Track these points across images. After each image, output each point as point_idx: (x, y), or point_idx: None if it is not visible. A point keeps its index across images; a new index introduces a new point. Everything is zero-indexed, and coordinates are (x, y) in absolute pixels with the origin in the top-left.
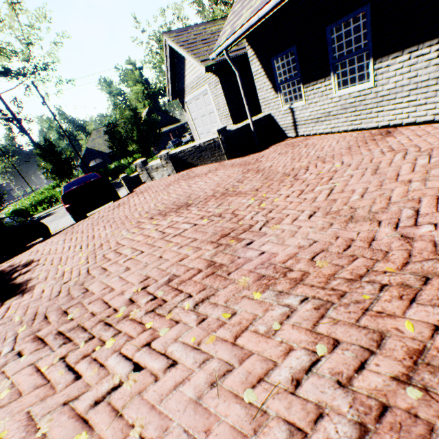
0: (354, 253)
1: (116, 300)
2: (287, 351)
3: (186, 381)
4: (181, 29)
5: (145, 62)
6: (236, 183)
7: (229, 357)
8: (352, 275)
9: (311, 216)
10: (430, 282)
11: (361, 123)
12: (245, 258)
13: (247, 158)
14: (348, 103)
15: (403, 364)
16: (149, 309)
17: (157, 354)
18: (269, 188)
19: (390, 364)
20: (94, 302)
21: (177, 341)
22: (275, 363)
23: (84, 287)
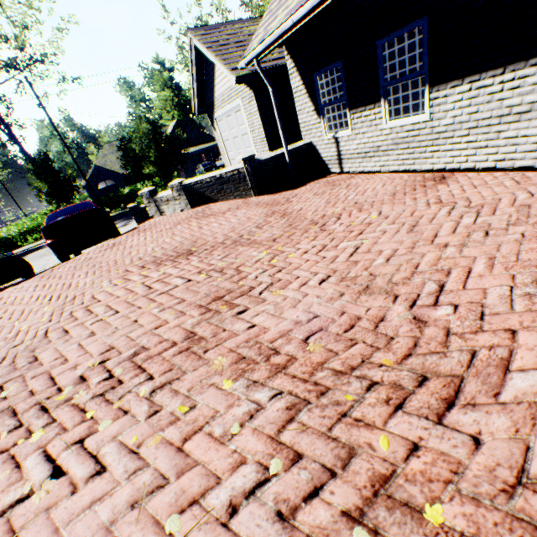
0: (355, 336)
1: (66, 375)
2: (236, 465)
3: (107, 497)
4: (211, 26)
5: (174, 63)
6: (254, 228)
7: (168, 467)
8: (344, 366)
9: (324, 281)
10: (427, 383)
11: (414, 164)
12: (231, 331)
13: (278, 195)
14: (400, 137)
15: (362, 494)
16: (99, 391)
17: (87, 456)
18: (289, 240)
19: (347, 493)
20: (38, 376)
21: (115, 440)
22: (218, 480)
23: (34, 354)
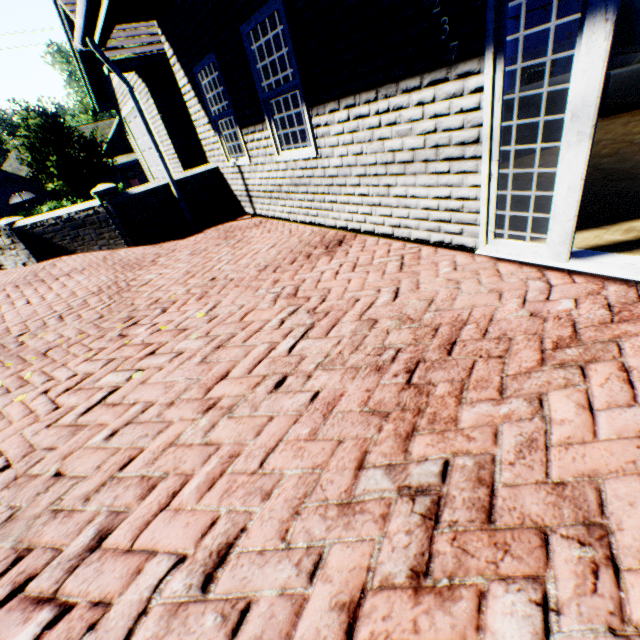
0: None
1: None
2: None
3: None
4: None
5: None
6: (54, 319)
7: None
8: None
9: None
10: None
11: (318, 216)
12: None
13: (155, 248)
14: (297, 176)
15: None
16: None
17: None
18: (64, 353)
19: None
20: None
21: None
22: None
23: None
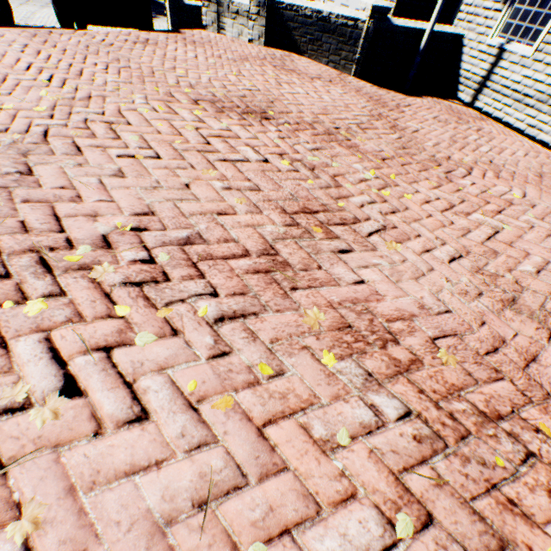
0: (501, 368)
1: (79, 224)
2: (346, 498)
3: (152, 467)
4: None
5: None
6: (354, 126)
7: (245, 456)
8: (488, 407)
9: (454, 260)
10: None
11: None
12: (330, 275)
13: (384, 92)
14: None
15: None
16: (133, 277)
17: (117, 379)
18: (404, 170)
19: None
20: (34, 203)
21: (162, 373)
22: (320, 512)
23: (25, 161)
